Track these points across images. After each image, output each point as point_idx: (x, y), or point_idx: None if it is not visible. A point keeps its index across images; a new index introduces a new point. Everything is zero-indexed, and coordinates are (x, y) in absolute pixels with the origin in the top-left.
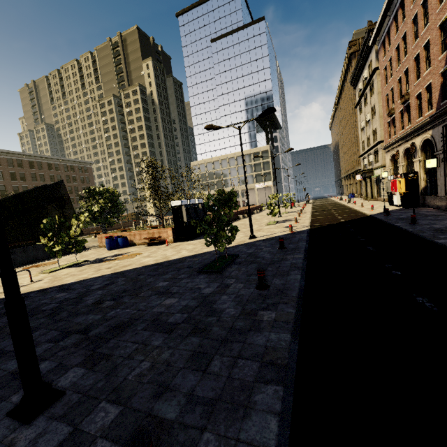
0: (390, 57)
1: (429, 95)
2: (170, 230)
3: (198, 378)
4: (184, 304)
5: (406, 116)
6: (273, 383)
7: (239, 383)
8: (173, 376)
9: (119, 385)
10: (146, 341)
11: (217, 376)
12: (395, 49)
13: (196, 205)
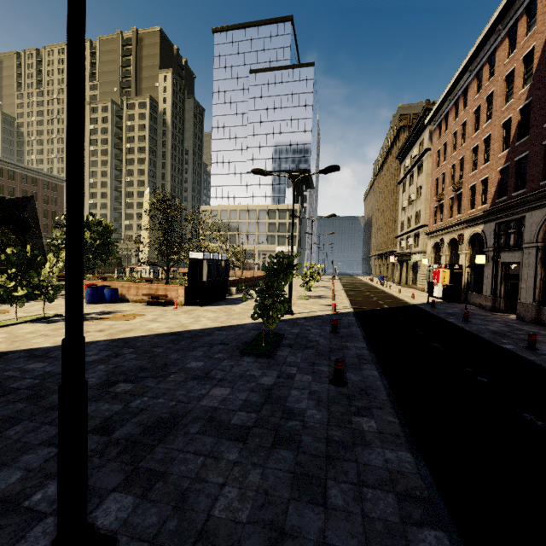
0: (445, 141)
1: (483, 189)
2: (182, 288)
3: (322, 517)
4: (243, 397)
5: (457, 205)
6: (428, 527)
7: (384, 526)
8: (283, 513)
9: (205, 526)
10: (214, 453)
11: (347, 514)
12: (452, 134)
13: (219, 262)
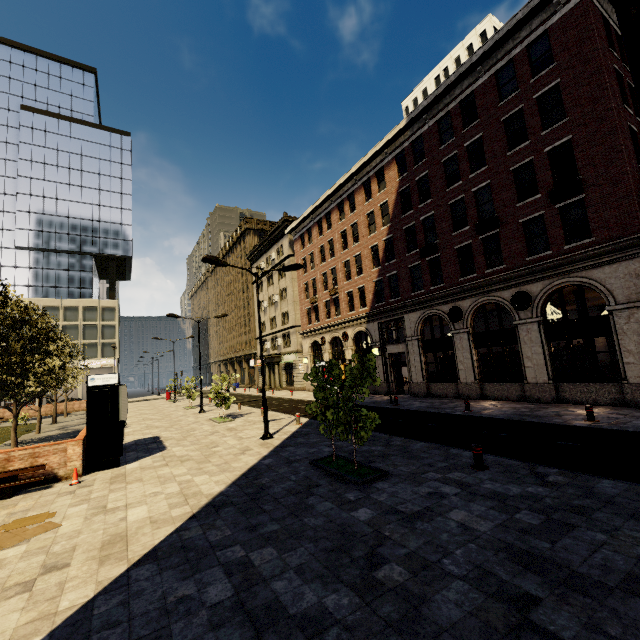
0: (311, 251)
1: (360, 295)
2: (79, 443)
3: None
4: (483, 507)
5: (334, 308)
6: None
7: None
8: None
9: None
10: (595, 543)
11: None
12: (319, 247)
13: None
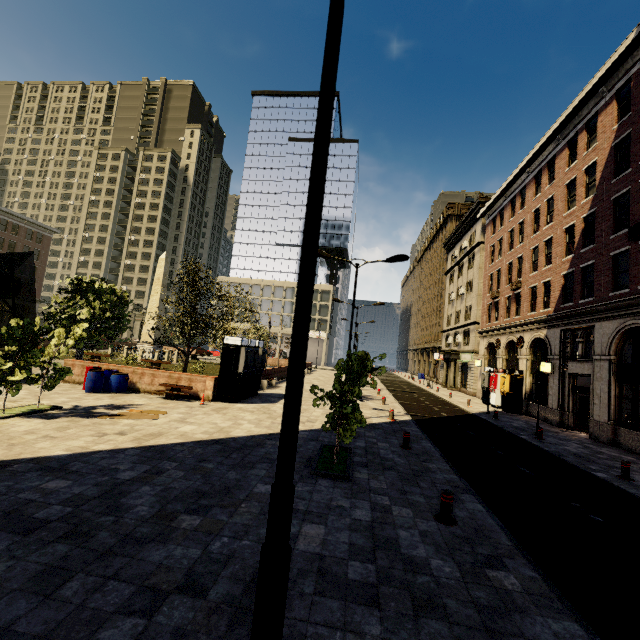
0: (500, 237)
1: (545, 291)
2: (212, 379)
3: None
4: (346, 539)
5: (515, 305)
6: None
7: None
8: None
9: None
10: (350, 625)
11: None
12: (509, 231)
13: (257, 350)
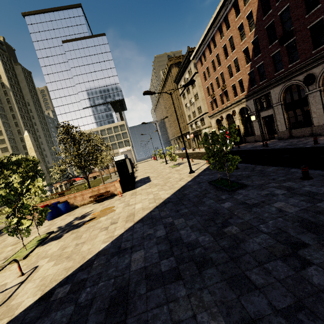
0: (207, 66)
1: (240, 85)
2: (118, 182)
3: None
4: (297, 200)
5: (225, 97)
6: None
7: None
8: None
9: None
10: None
11: None
12: (211, 62)
13: (129, 159)
